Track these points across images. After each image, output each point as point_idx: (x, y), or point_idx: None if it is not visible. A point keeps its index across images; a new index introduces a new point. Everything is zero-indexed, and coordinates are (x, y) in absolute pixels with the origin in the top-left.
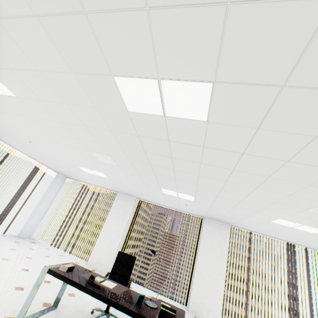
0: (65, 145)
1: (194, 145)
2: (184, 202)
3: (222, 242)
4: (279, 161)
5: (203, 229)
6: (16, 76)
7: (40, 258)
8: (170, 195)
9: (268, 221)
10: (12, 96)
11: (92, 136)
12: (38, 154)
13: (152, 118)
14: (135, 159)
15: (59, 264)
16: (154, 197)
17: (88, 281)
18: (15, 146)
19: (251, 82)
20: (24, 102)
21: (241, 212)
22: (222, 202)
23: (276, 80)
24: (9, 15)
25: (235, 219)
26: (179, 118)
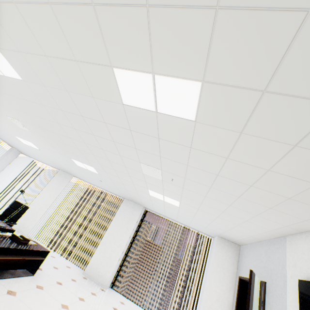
0: None
1: (39, 104)
2: (98, 178)
3: (132, 220)
4: (80, 116)
5: (120, 207)
6: None
7: None
8: (83, 167)
9: (150, 195)
10: None
11: None
12: None
13: (2, 78)
14: (31, 122)
15: None
16: (80, 173)
17: None
18: None
19: (9, 49)
20: None
21: (129, 185)
22: (109, 172)
23: (14, 47)
24: None
25: (137, 197)
26: (11, 77)
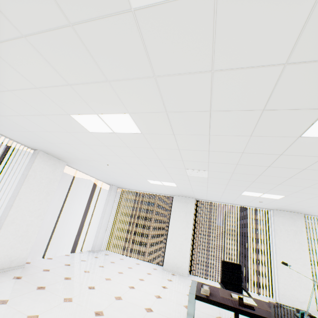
0: (154, 165)
1: None
2: (259, 200)
3: (299, 233)
4: None
5: (274, 222)
6: (165, 117)
7: (128, 271)
8: (249, 195)
9: None
10: (134, 133)
11: (206, 157)
12: (103, 173)
13: None
14: (243, 172)
15: (191, 286)
16: (222, 197)
17: (239, 303)
18: (79, 169)
19: None
20: (146, 136)
21: None
22: None
23: None
24: (239, 67)
25: (317, 210)
26: None
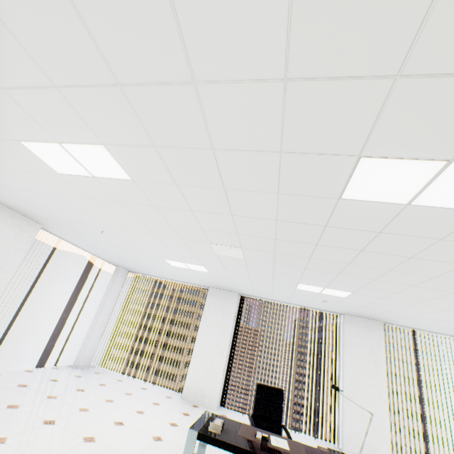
0: (167, 236)
1: (423, 238)
2: (323, 299)
3: (376, 348)
4: None
5: (344, 331)
6: (156, 156)
7: (123, 399)
8: (307, 290)
9: None
10: (122, 179)
11: (232, 226)
12: (101, 245)
13: (380, 206)
14: (288, 252)
15: (199, 420)
16: (273, 293)
17: (261, 446)
18: (63, 237)
19: None
20: (140, 186)
21: (420, 310)
22: (397, 299)
23: None
24: (227, 79)
25: (398, 317)
26: (433, 206)
